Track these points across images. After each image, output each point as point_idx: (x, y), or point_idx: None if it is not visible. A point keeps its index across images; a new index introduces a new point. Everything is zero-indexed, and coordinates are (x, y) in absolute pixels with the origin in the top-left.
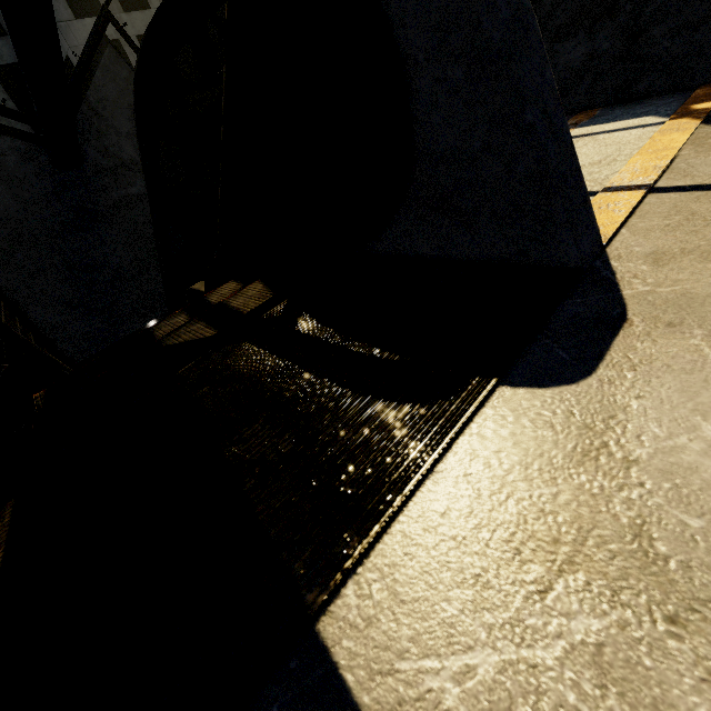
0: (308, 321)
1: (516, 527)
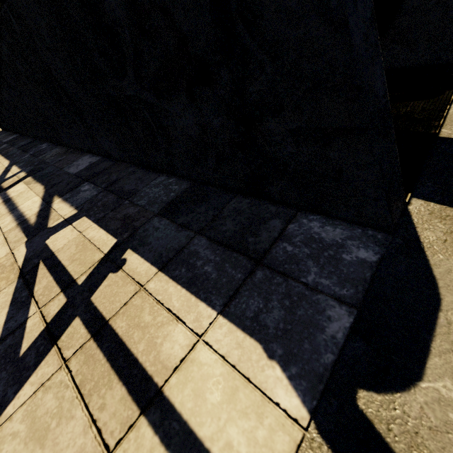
0: None
1: None
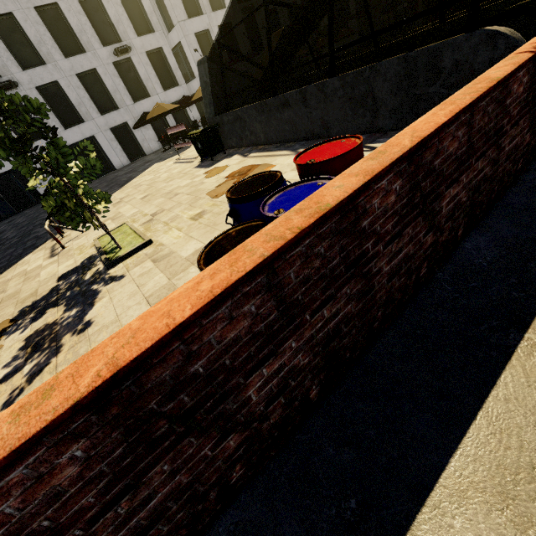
0: None
1: None
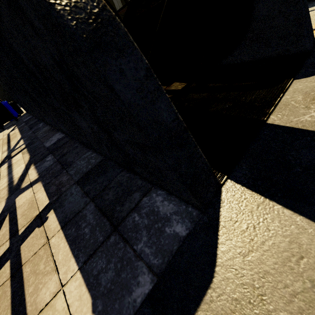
0: (210, 84)
1: (313, 98)
